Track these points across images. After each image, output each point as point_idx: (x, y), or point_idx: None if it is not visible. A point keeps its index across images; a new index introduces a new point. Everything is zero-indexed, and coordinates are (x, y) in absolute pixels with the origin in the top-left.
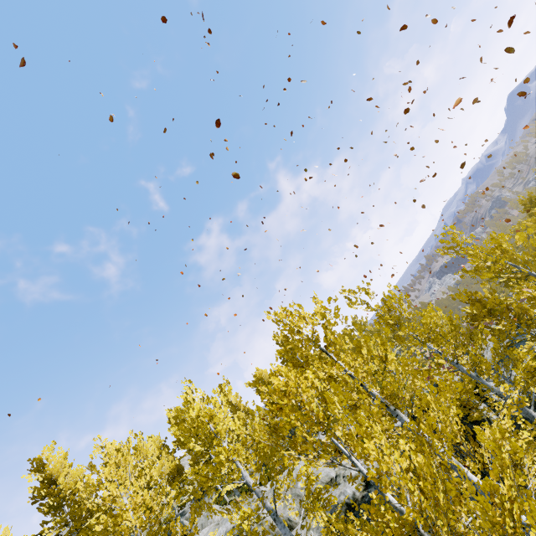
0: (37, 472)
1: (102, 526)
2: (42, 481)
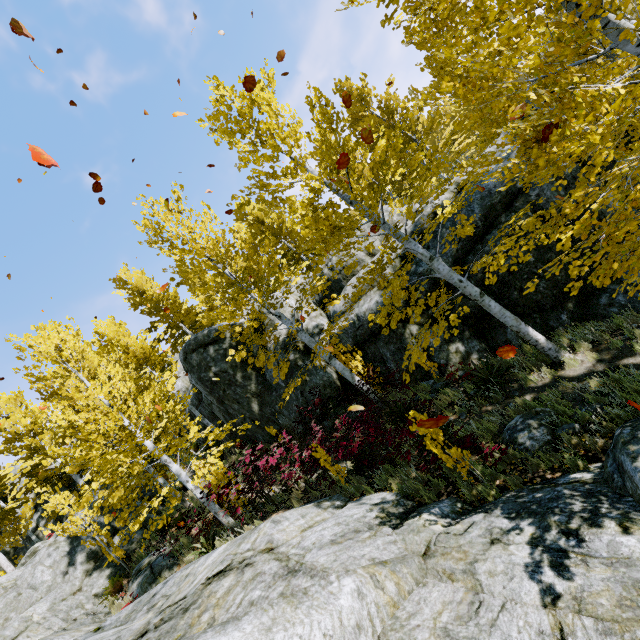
0: (124, 289)
1: (178, 257)
2: (132, 293)
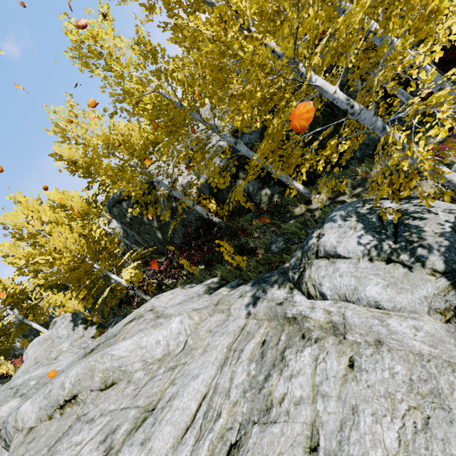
0: (62, 161)
1: (83, 151)
2: (68, 164)
